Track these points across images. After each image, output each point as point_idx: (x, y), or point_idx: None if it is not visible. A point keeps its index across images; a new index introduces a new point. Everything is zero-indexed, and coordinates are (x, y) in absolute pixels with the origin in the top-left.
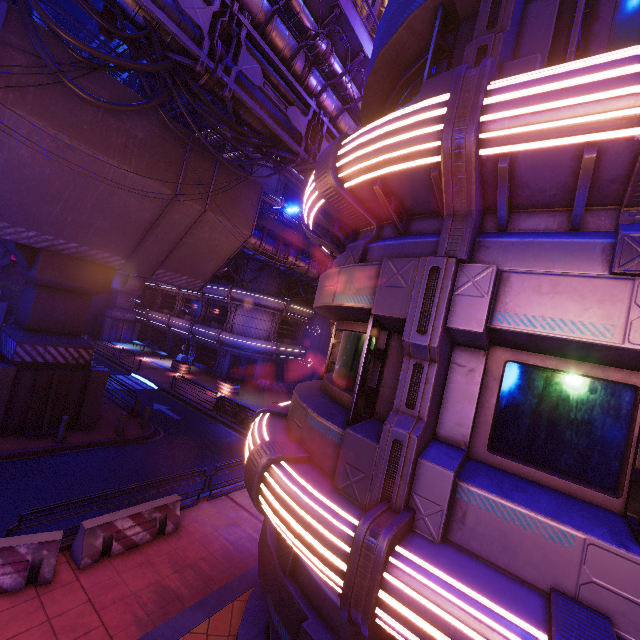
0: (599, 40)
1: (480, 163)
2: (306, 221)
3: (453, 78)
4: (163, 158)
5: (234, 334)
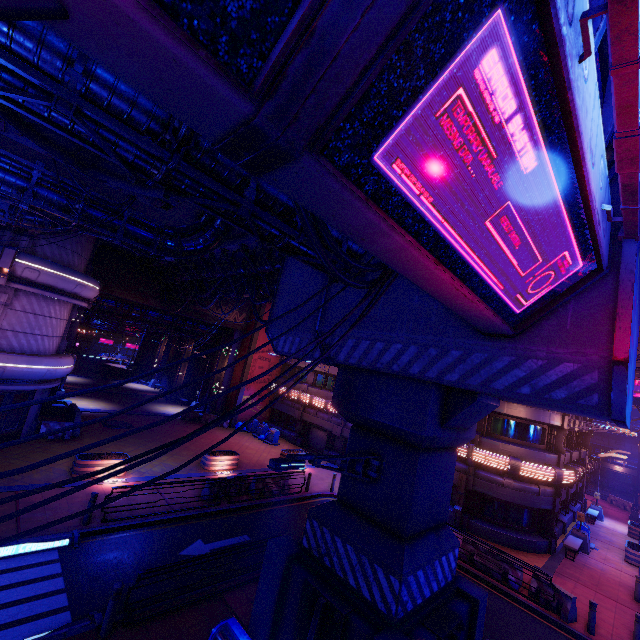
0: None
1: None
2: None
3: None
4: None
5: (21, 355)
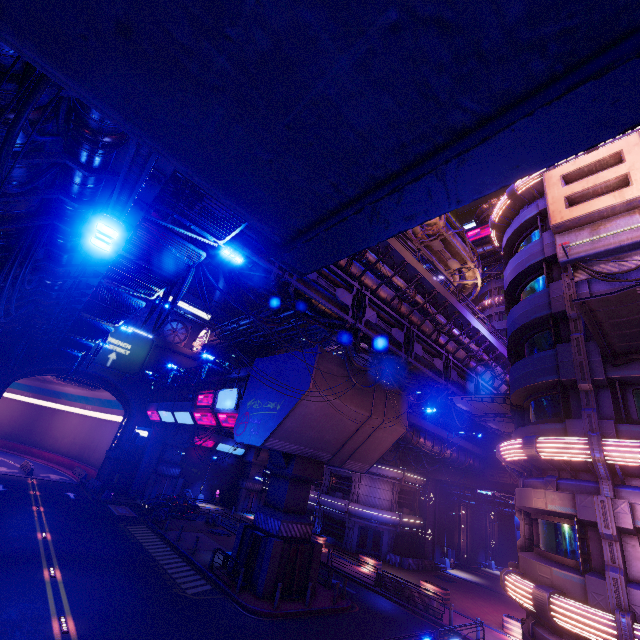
0: (632, 408)
1: (607, 463)
2: (504, 456)
3: (580, 422)
4: (365, 395)
5: (362, 504)
